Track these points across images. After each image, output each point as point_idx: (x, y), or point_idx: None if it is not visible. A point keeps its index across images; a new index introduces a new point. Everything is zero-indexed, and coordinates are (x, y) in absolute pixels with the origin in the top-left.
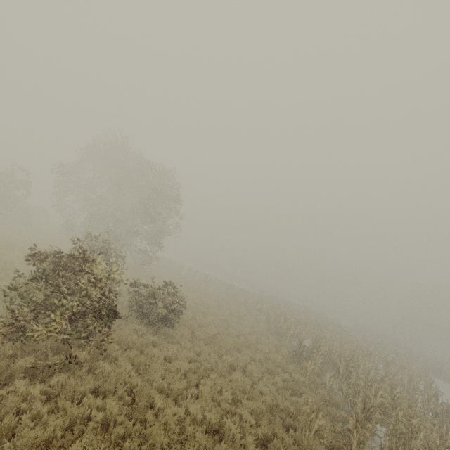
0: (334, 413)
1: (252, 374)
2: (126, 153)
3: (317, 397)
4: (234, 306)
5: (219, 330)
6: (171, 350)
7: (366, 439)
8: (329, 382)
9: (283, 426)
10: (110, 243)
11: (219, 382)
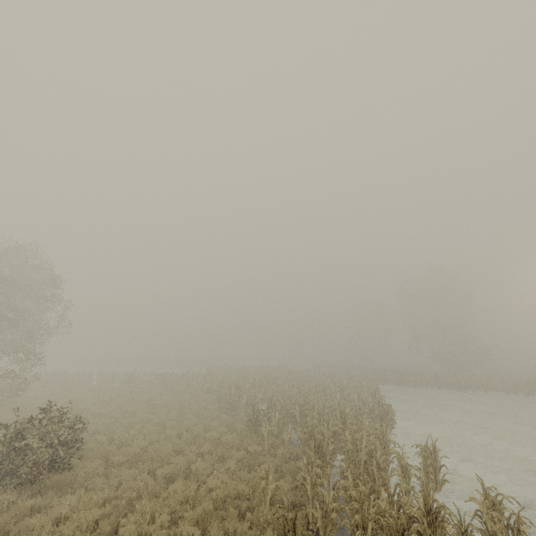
0: (294, 468)
1: (198, 474)
2: None
3: (276, 460)
4: (174, 399)
5: (152, 439)
6: (68, 504)
7: (326, 476)
8: (287, 436)
9: (240, 515)
10: None
11: (148, 509)
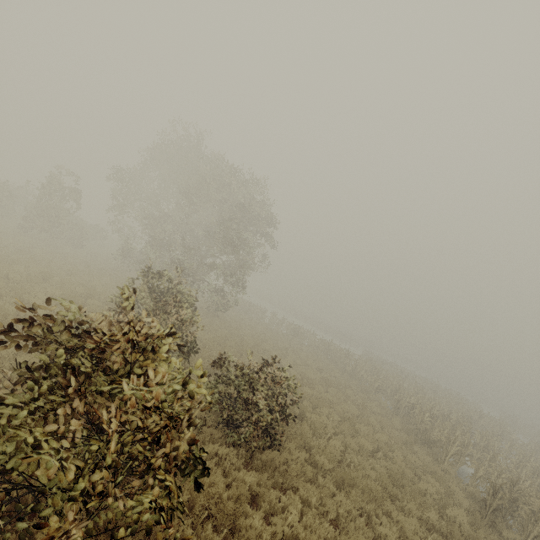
0: None
1: None
2: (202, 155)
3: None
4: (344, 381)
5: (344, 441)
6: (289, 519)
7: None
8: None
9: None
10: (177, 286)
11: None
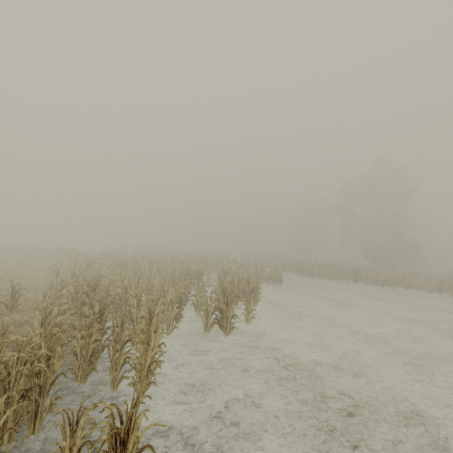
0: None
1: None
2: None
3: None
4: (30, 272)
5: None
6: None
7: None
8: None
9: None
10: None
11: None
